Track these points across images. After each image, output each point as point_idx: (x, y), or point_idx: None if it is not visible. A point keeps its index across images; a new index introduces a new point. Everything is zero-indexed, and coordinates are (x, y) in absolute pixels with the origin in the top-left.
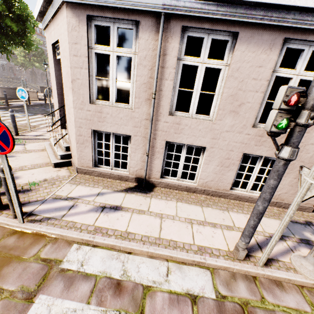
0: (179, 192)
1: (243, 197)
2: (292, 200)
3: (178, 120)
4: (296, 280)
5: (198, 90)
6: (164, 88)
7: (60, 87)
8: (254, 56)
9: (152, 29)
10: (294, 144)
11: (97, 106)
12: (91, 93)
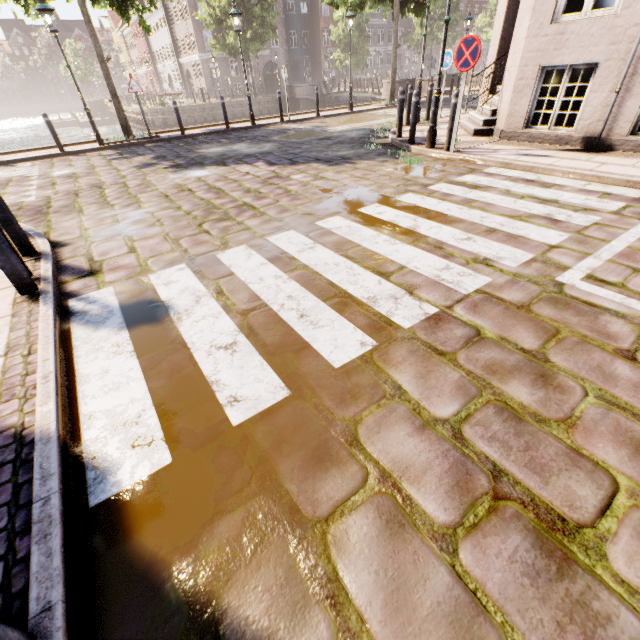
0: None
1: None
2: None
3: None
4: None
5: None
6: None
7: (507, 26)
8: None
9: None
10: None
11: (560, 25)
12: (556, 7)
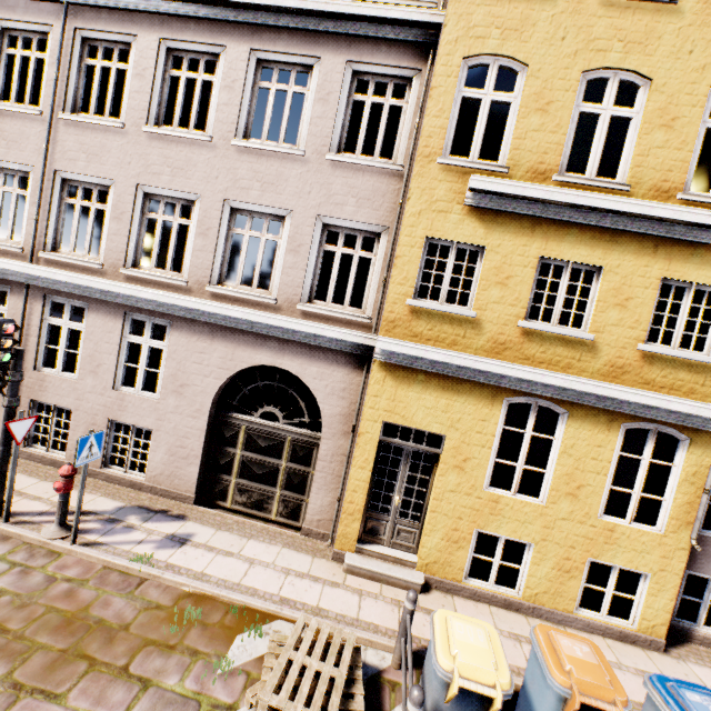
0: (43, 465)
1: (115, 477)
2: (170, 485)
3: (44, 376)
4: (26, 536)
5: (64, 348)
6: (30, 344)
7: None
8: (104, 323)
9: (21, 293)
10: (8, 395)
11: None
12: None
